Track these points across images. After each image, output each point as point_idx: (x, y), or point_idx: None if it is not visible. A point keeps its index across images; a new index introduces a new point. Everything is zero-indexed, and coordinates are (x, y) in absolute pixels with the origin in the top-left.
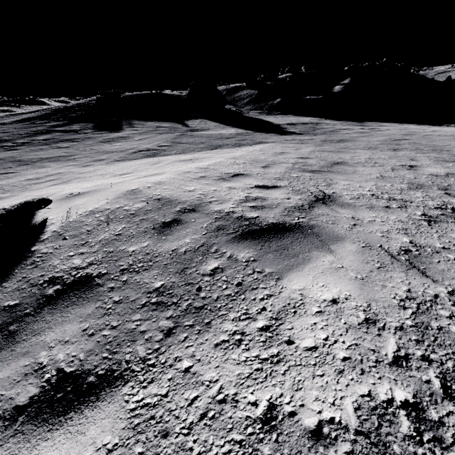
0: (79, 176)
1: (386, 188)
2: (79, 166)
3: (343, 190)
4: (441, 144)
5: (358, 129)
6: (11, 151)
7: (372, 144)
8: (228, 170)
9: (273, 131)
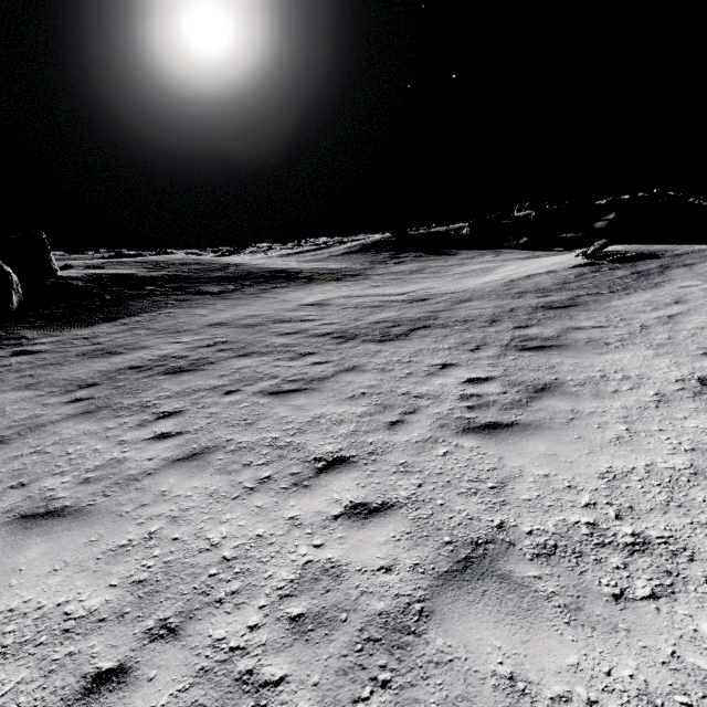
0: (523, 262)
1: None
2: (498, 263)
3: None
4: None
5: None
6: (408, 264)
7: None
8: None
9: None
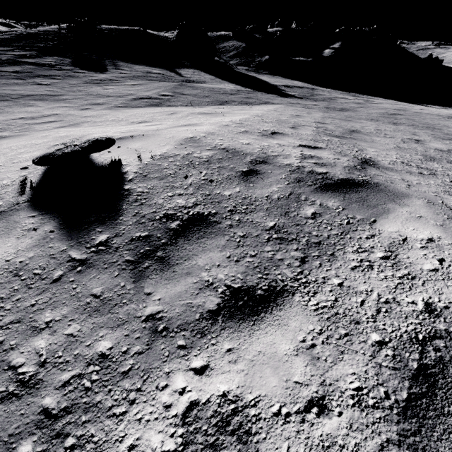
0: (86, 120)
1: (408, 158)
2: (77, 109)
3: (377, 156)
4: (432, 122)
5: (354, 99)
6: None
7: (373, 116)
8: (263, 128)
9: (273, 92)
